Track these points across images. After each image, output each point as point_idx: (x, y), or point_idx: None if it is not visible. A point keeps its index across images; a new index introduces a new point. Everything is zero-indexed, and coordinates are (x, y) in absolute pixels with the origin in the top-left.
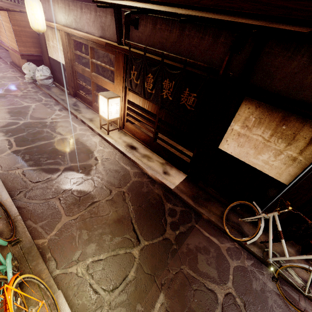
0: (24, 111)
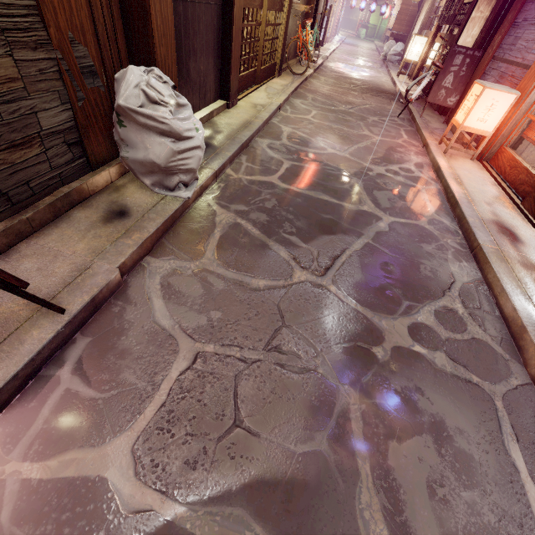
0: (359, 64)
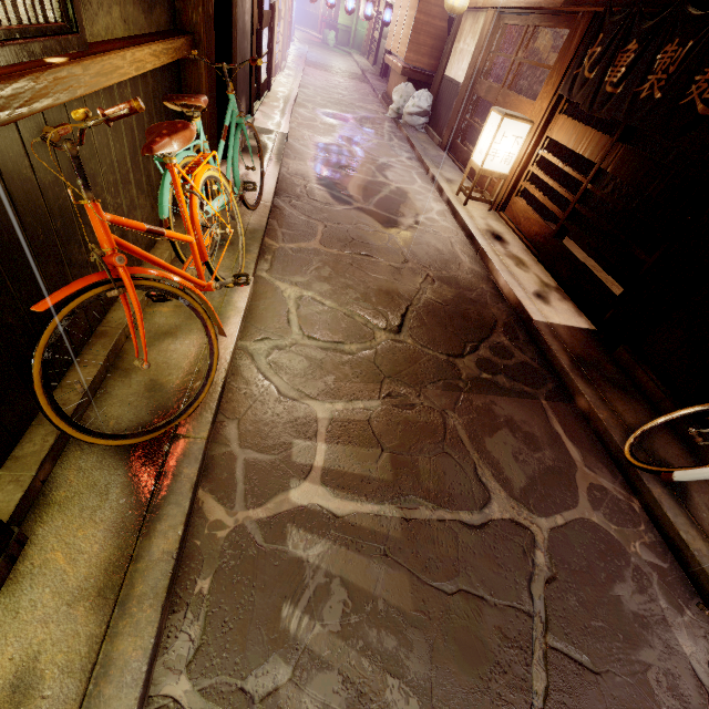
0: (358, 141)
